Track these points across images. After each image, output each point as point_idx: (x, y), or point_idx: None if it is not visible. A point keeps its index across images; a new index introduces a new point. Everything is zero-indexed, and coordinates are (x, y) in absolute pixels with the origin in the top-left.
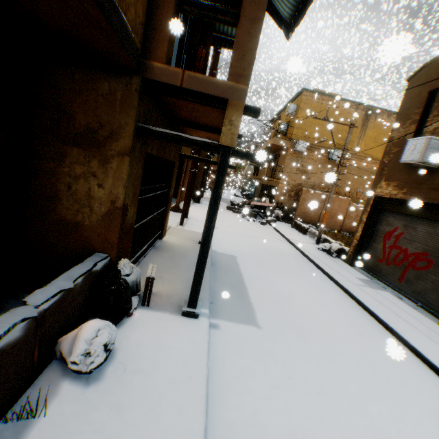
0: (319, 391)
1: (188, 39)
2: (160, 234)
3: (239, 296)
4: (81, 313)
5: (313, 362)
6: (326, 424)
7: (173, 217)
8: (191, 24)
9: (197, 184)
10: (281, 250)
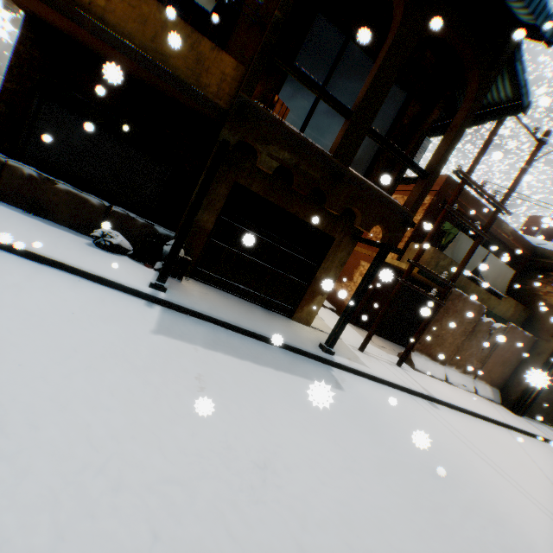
0: (41, 328)
1: (393, 120)
2: (293, 314)
3: (216, 344)
4: (137, 245)
5: (86, 347)
6: (2, 309)
7: (379, 352)
8: (401, 106)
9: (522, 377)
10: (520, 527)
